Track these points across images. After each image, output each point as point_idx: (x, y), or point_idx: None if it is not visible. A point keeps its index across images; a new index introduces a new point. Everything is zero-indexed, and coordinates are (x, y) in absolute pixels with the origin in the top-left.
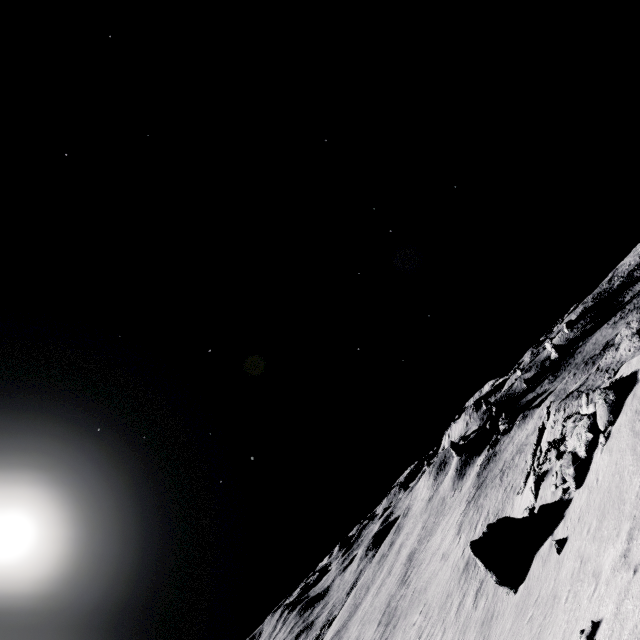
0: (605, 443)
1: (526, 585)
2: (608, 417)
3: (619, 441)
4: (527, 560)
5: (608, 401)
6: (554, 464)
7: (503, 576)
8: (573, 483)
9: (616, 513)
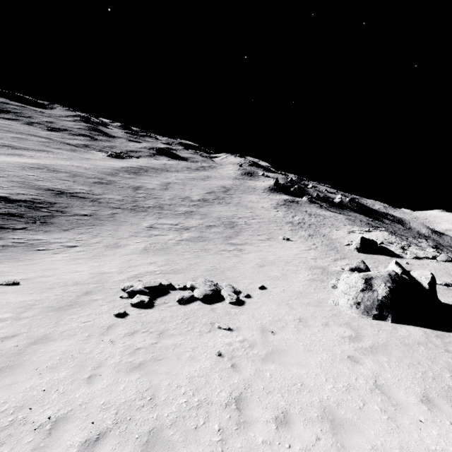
0: (435, 262)
1: (369, 256)
2: (444, 260)
3: (446, 266)
4: (372, 253)
5: (448, 258)
6: (391, 246)
7: (361, 248)
8: (412, 257)
9: (449, 276)
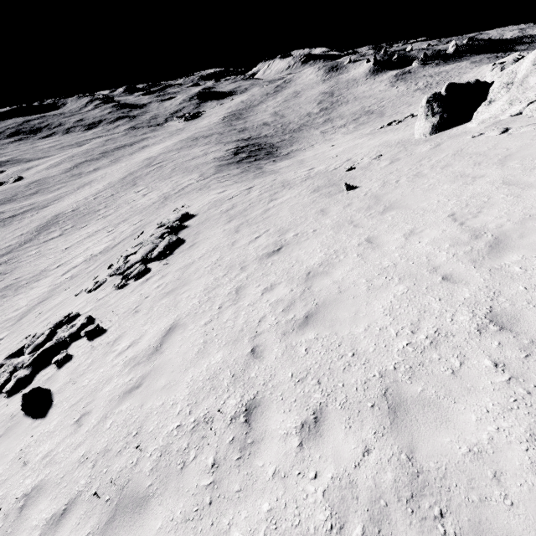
0: None
1: None
2: None
3: None
4: None
5: None
6: None
7: None
8: None
9: None
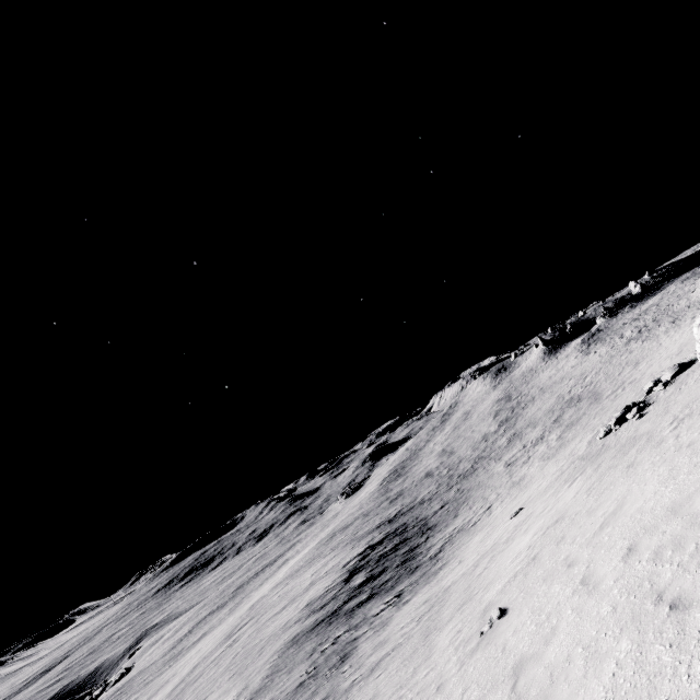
0: None
1: None
2: None
3: None
4: None
5: None
6: None
7: None
8: None
9: None
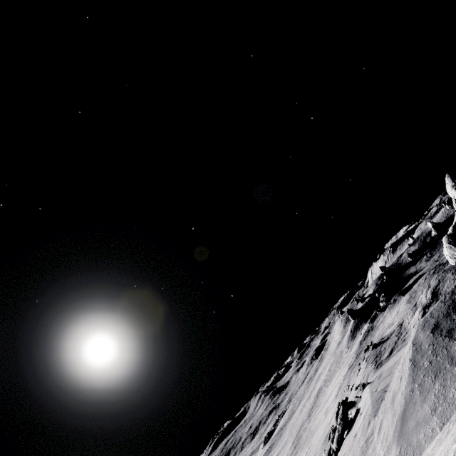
0: None
1: None
2: (336, 445)
3: None
4: None
5: (338, 431)
6: None
7: None
8: None
9: None
